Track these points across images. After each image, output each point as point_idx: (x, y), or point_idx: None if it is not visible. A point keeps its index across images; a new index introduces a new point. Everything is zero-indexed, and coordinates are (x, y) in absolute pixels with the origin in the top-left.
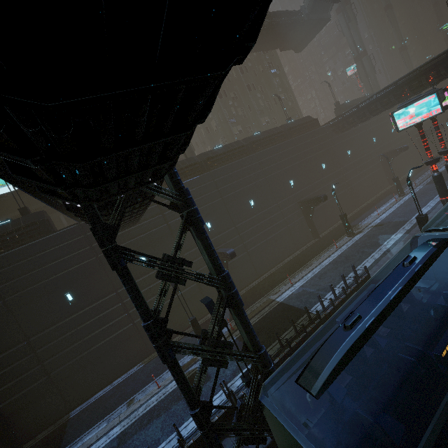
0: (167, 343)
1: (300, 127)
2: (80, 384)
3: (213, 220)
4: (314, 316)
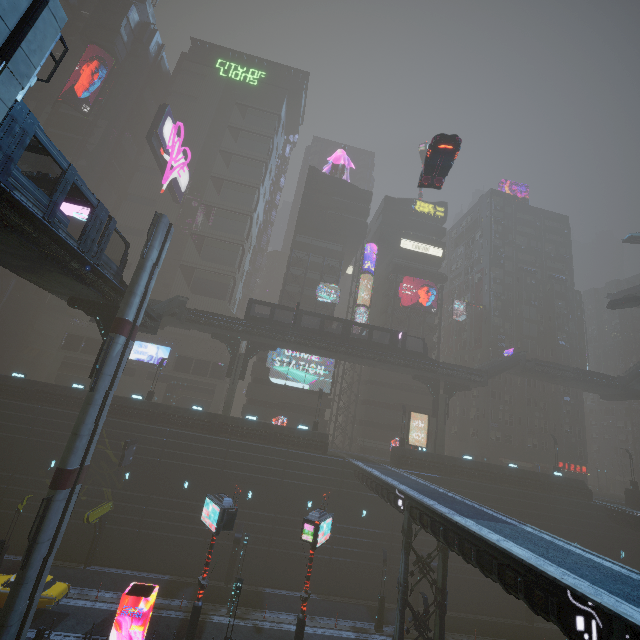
0: (407, 601)
1: (565, 487)
2: (277, 572)
3: None
4: None
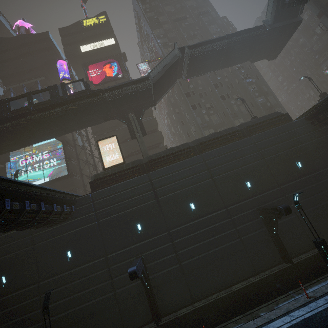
0: None
1: (263, 124)
2: None
3: (144, 221)
4: None
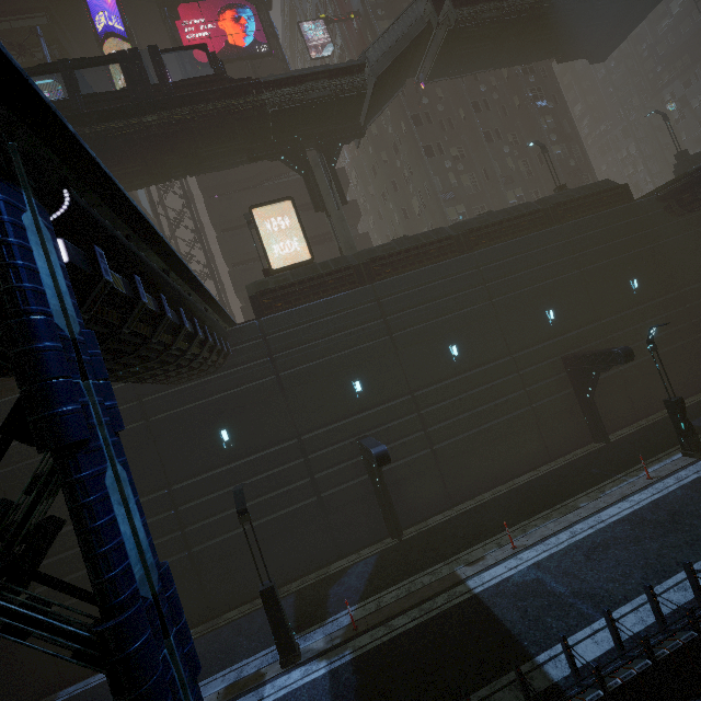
0: None
1: (584, 203)
2: None
3: (367, 377)
4: (546, 683)
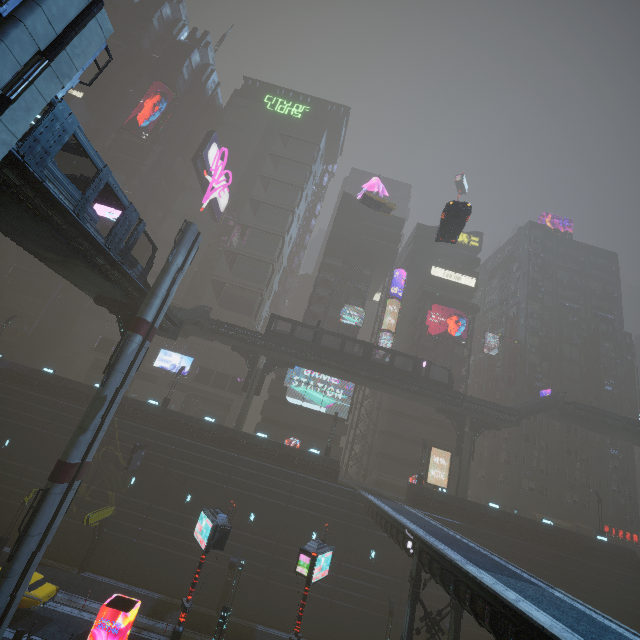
0: None
1: (611, 556)
2: (272, 608)
3: None
4: None
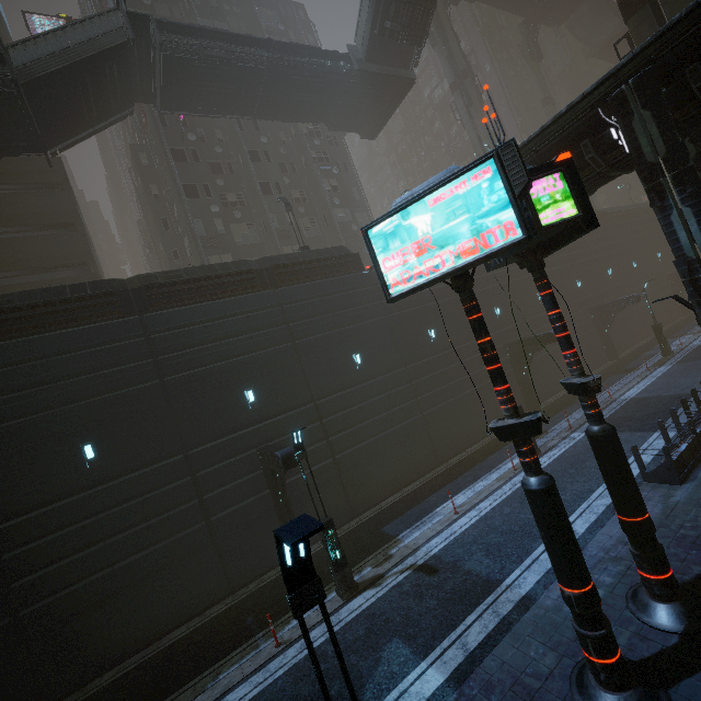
0: None
1: (311, 267)
2: None
3: None
4: None
